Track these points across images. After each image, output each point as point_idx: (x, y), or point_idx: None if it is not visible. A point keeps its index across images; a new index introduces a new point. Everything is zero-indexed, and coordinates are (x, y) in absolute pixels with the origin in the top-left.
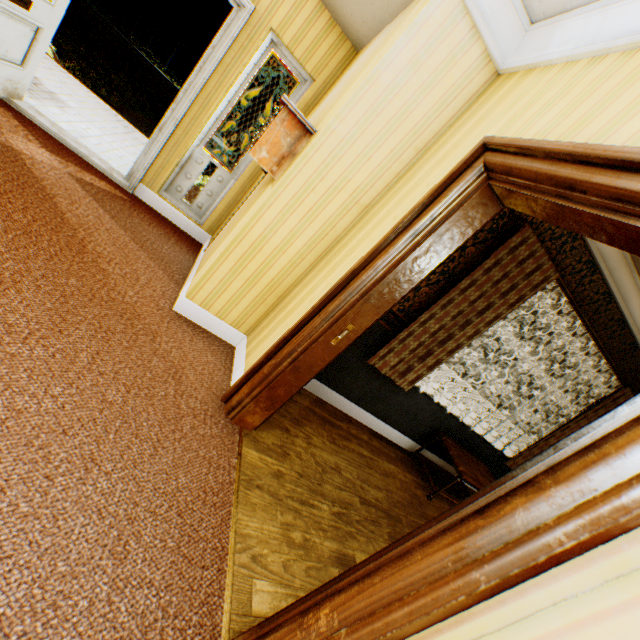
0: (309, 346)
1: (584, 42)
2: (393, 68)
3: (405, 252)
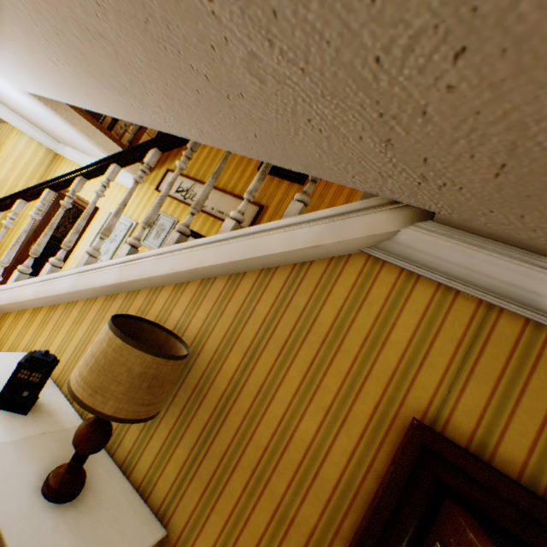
0: (22, 253)
1: (72, 157)
2: (14, 157)
3: (44, 217)
